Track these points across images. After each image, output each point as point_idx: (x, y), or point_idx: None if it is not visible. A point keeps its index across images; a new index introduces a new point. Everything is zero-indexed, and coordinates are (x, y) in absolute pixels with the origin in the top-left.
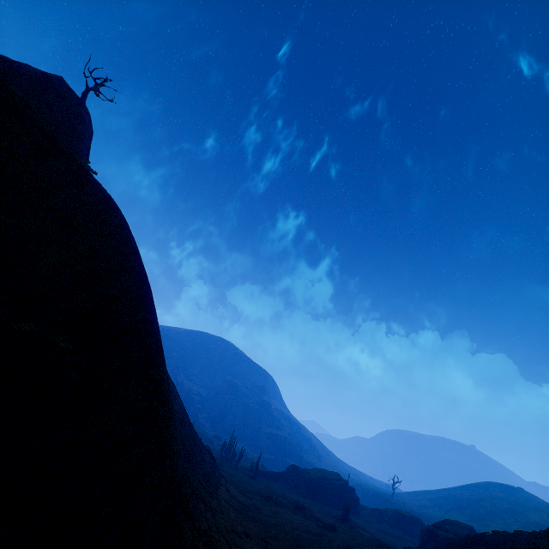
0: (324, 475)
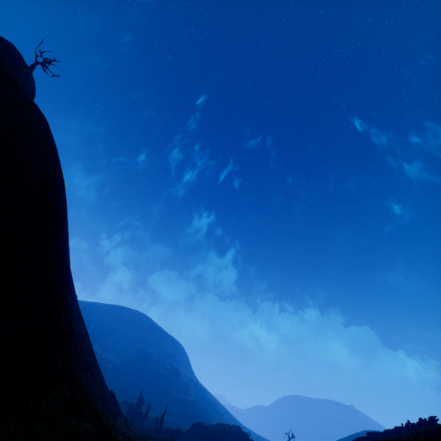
0: (226, 428)
